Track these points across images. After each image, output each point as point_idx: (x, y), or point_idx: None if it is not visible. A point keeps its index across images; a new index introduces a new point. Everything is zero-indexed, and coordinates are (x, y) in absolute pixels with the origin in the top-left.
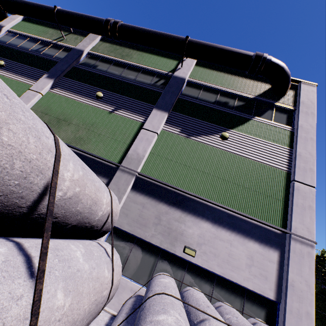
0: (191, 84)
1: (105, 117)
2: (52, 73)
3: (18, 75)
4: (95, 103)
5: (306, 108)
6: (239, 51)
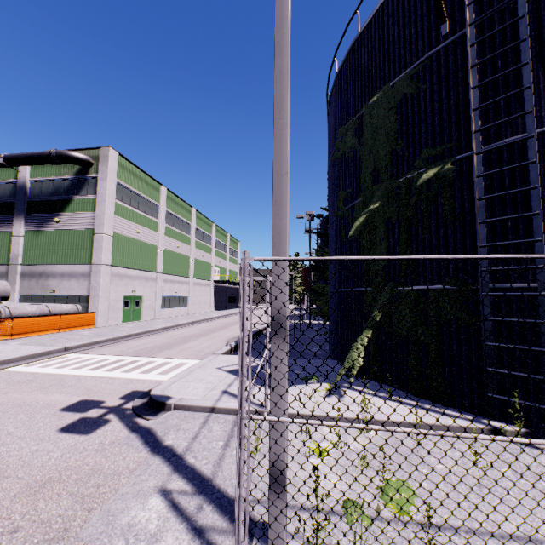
0: (34, 183)
1: None
2: None
3: None
4: None
5: (102, 174)
6: (36, 156)
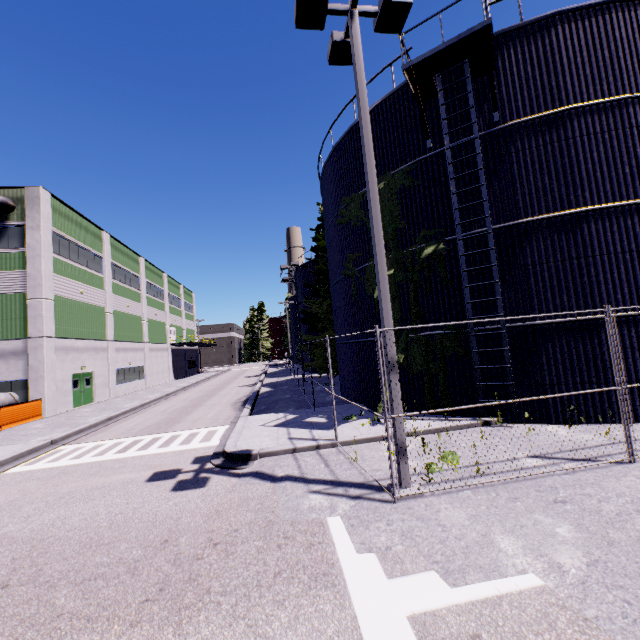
0: None
1: None
2: None
3: None
4: None
5: (32, 222)
6: None
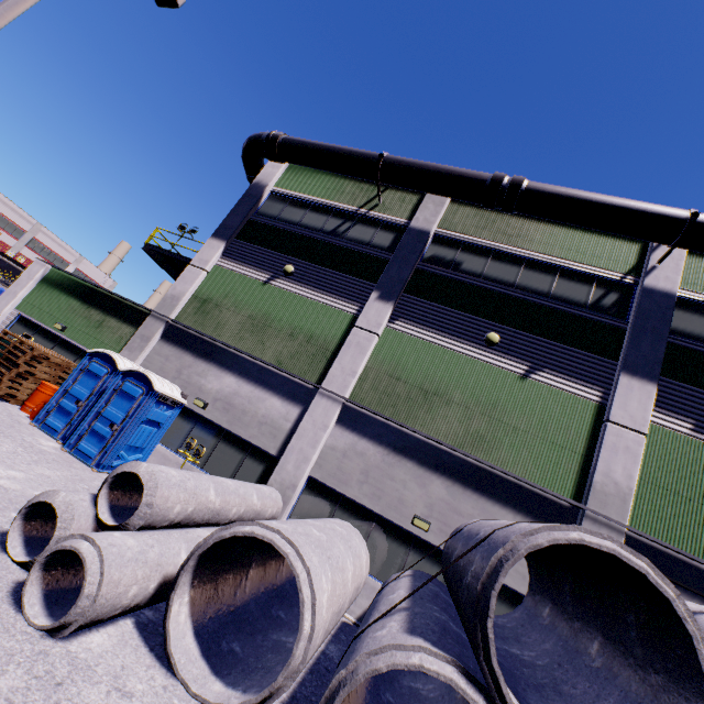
0: (685, 302)
1: (515, 388)
2: (385, 287)
3: (320, 292)
4: (484, 354)
5: None
6: None
